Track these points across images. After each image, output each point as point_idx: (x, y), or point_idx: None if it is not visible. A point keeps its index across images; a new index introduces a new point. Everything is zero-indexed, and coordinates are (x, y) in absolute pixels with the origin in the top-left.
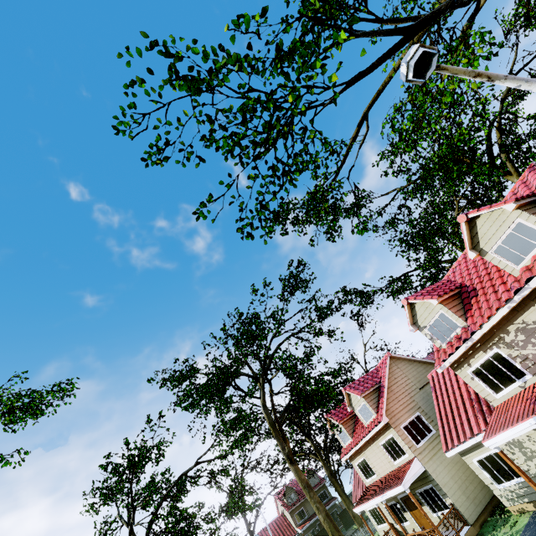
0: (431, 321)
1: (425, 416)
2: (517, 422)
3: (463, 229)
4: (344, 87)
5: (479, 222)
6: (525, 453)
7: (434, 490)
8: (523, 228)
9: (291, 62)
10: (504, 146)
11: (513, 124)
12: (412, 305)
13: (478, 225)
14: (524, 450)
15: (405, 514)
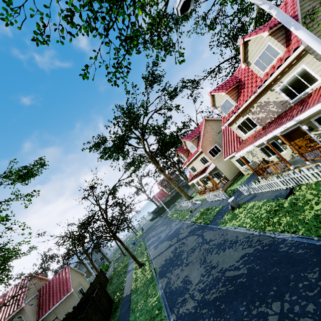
0: (222, 103)
1: (219, 145)
2: (247, 146)
3: (241, 49)
4: None
5: (250, 44)
6: (253, 155)
7: (218, 172)
8: (270, 48)
9: None
10: None
11: None
12: (213, 95)
13: (249, 46)
14: (252, 154)
15: (208, 182)
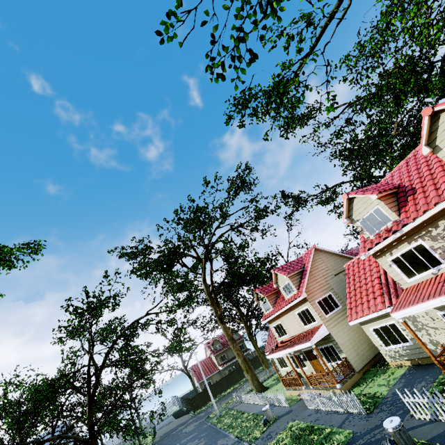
0: (366, 215)
1: (336, 296)
2: (427, 299)
3: (425, 123)
4: None
5: (443, 116)
6: (416, 326)
7: (333, 347)
8: None
9: None
10: None
11: None
12: (351, 200)
13: (441, 120)
14: (416, 324)
15: (305, 362)
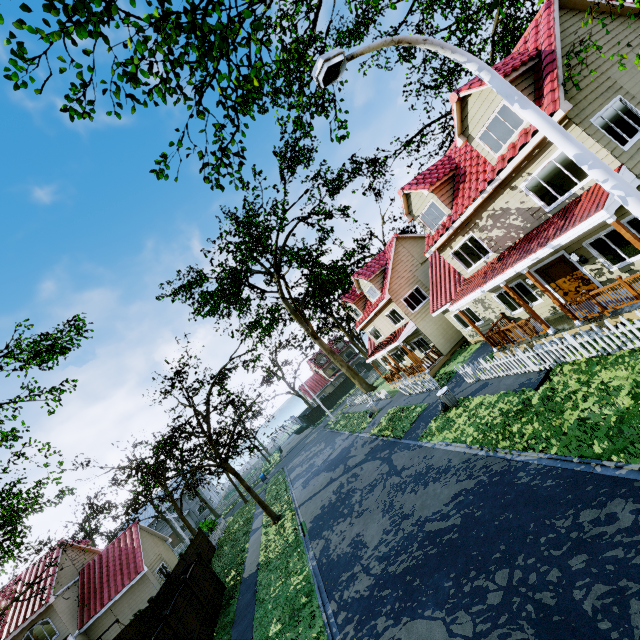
0: (424, 210)
1: (423, 287)
2: (470, 292)
3: (454, 111)
4: None
5: (470, 102)
6: (484, 306)
7: (423, 339)
8: (507, 111)
9: (207, 32)
10: None
11: None
12: (408, 195)
13: (469, 106)
14: (484, 305)
15: (404, 357)
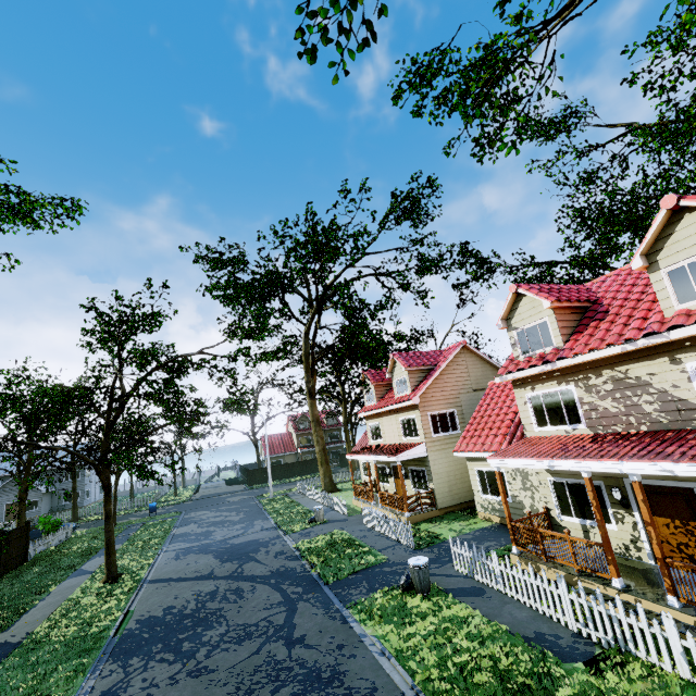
0: (528, 325)
1: (460, 416)
2: (532, 457)
3: (658, 219)
4: None
5: (687, 219)
6: (525, 484)
7: (424, 473)
8: None
9: None
10: None
11: None
12: (520, 296)
13: (682, 224)
14: (526, 482)
15: (390, 478)
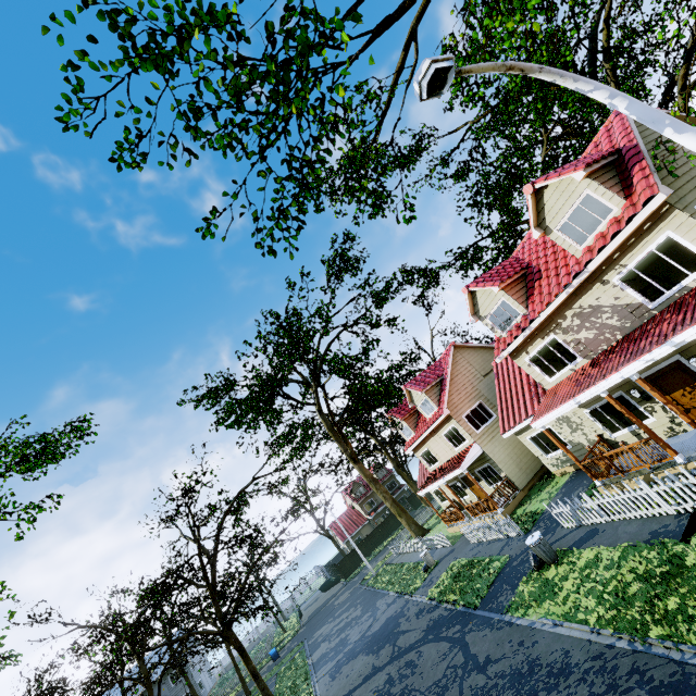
0: (493, 310)
1: (488, 403)
2: (560, 404)
3: (529, 202)
4: (368, 40)
5: (547, 193)
6: (571, 427)
7: (491, 467)
8: (591, 201)
9: (288, 50)
10: (610, 52)
11: (634, 3)
12: (473, 293)
13: (546, 197)
14: (571, 425)
15: (466, 490)
